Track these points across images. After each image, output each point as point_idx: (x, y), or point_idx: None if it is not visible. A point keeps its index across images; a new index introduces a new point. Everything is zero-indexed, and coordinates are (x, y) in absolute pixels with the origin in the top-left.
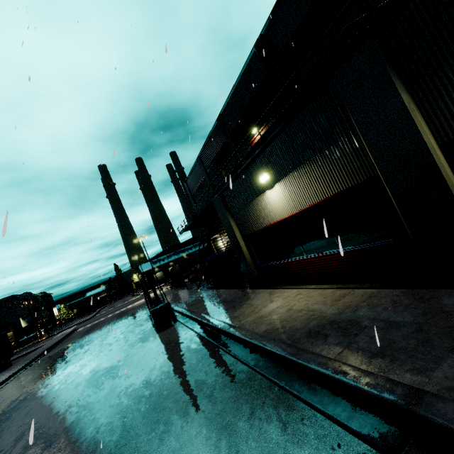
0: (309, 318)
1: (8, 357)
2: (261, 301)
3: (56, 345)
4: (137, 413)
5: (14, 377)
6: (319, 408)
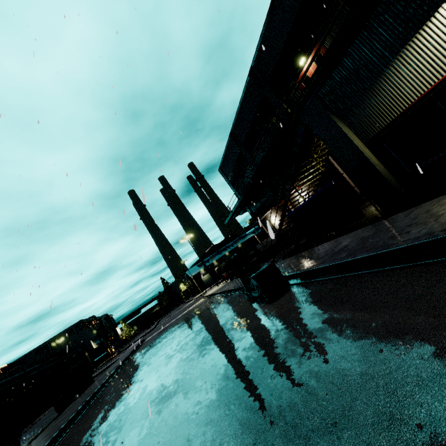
0: None
1: (89, 373)
2: None
3: (131, 355)
4: None
5: (101, 391)
6: None
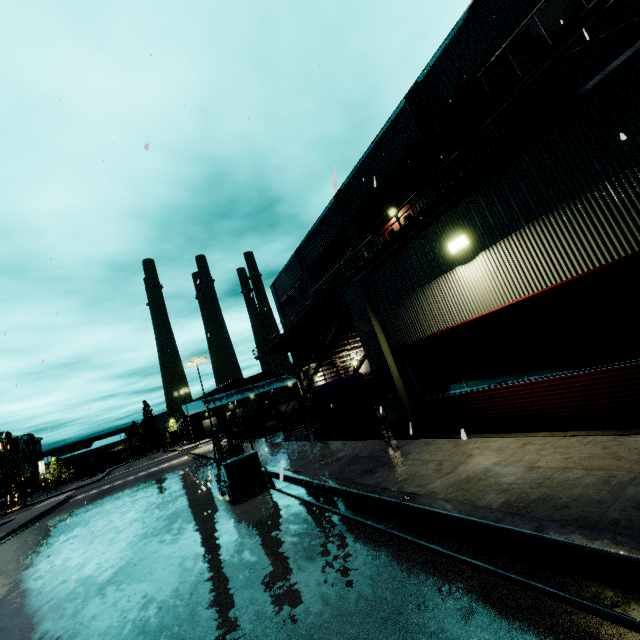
0: (609, 482)
1: None
2: (443, 454)
3: (37, 519)
4: None
5: None
6: None
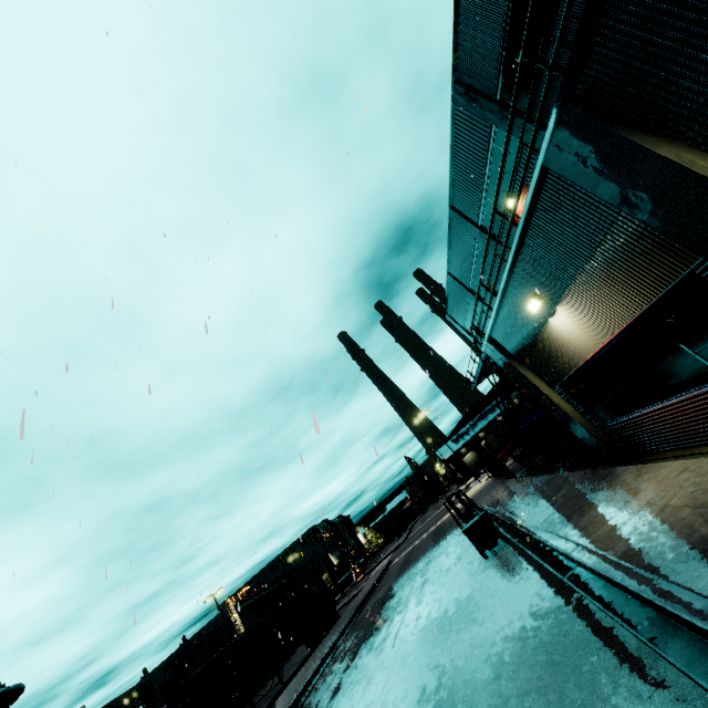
0: (694, 524)
1: (333, 606)
2: (621, 492)
3: (375, 586)
4: (477, 683)
5: (346, 633)
6: (703, 684)
